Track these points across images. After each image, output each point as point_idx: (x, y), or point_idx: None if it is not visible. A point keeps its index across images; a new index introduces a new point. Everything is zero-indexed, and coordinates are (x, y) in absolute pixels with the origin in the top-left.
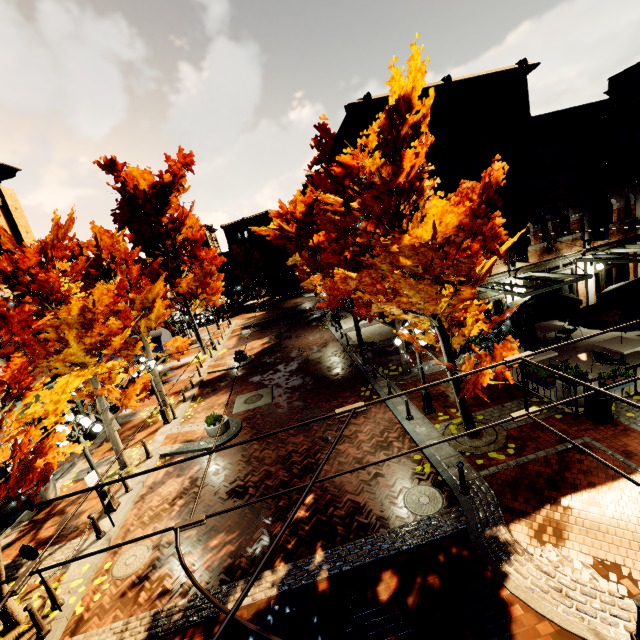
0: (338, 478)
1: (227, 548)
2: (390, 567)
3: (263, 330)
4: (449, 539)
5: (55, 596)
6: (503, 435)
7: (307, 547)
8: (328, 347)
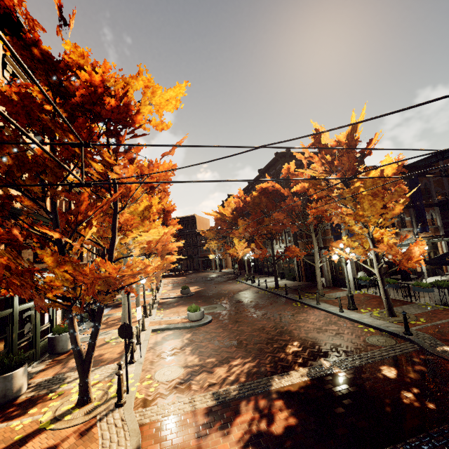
0: (310, 335)
1: (249, 364)
2: (384, 365)
3: (190, 283)
4: (414, 353)
5: (122, 381)
6: (412, 315)
7: (313, 361)
8: (250, 289)
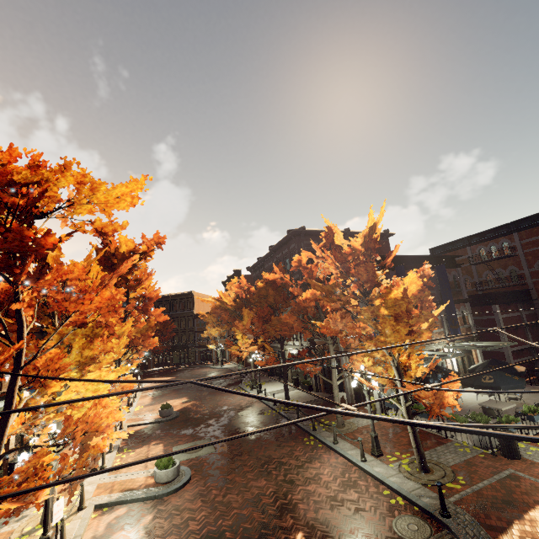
0: (320, 515)
1: None
2: None
3: (178, 391)
4: None
5: None
6: (449, 470)
7: None
8: (254, 406)
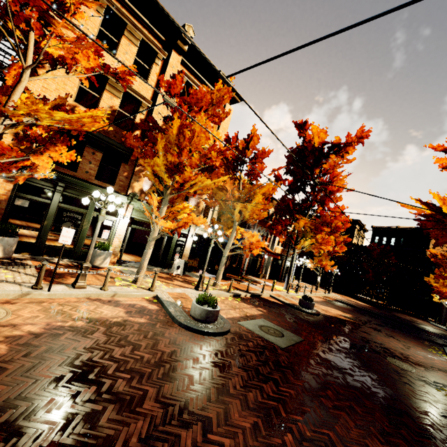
0: None
1: None
2: None
3: (353, 310)
4: None
5: None
6: None
7: None
8: (431, 371)
